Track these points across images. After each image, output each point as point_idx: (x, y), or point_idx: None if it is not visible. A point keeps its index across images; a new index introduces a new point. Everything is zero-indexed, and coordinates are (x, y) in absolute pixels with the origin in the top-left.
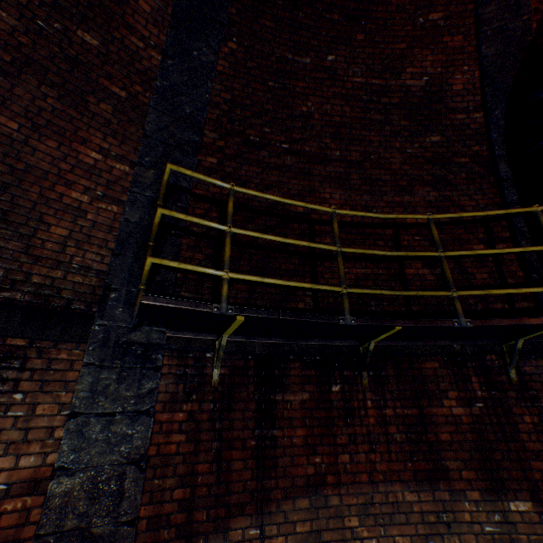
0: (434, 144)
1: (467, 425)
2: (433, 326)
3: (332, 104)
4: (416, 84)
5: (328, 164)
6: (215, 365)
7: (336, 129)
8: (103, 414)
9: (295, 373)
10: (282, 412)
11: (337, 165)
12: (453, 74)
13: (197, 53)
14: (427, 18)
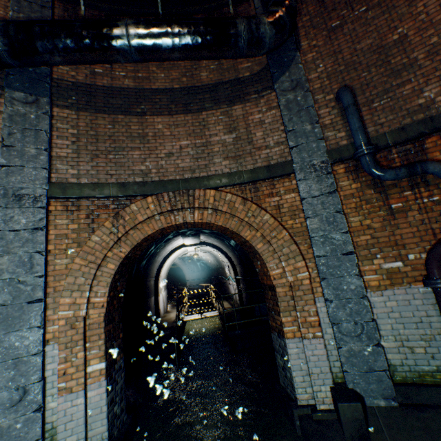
0: None
1: None
2: None
3: None
4: None
5: None
6: (82, 8)
7: None
8: (27, 1)
9: None
10: None
11: None
12: None
13: None
14: None
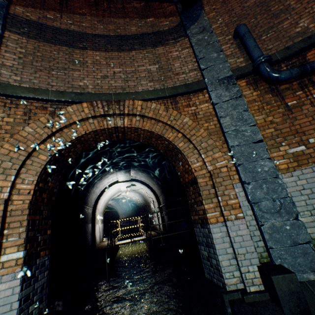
0: None
1: (138, 8)
2: None
3: None
4: None
5: None
6: None
7: None
8: None
9: None
10: None
11: None
12: None
13: None
14: None
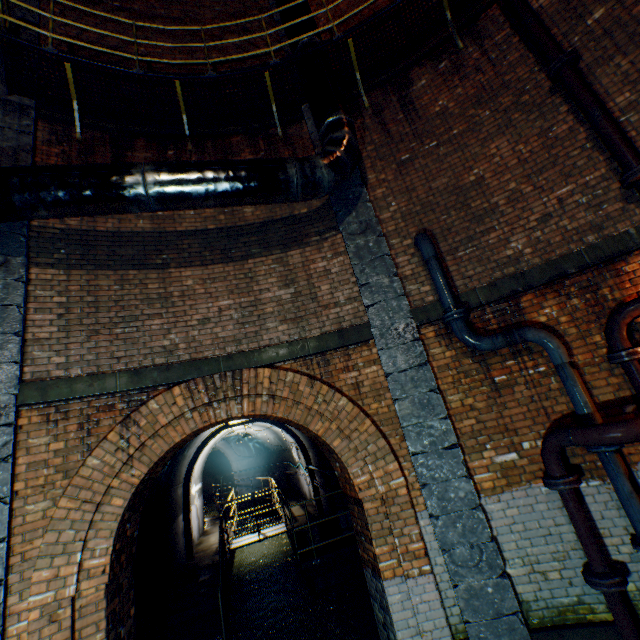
0: (235, 3)
1: None
2: (195, 77)
3: None
4: None
5: (157, 20)
6: (77, 129)
7: None
8: None
9: (142, 145)
10: (132, 161)
11: (164, 22)
12: None
13: None
14: None
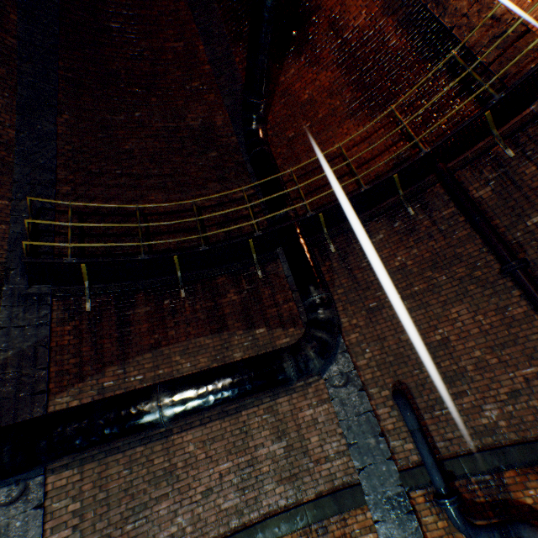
0: (214, 158)
1: (239, 303)
2: (191, 252)
3: (146, 142)
4: (196, 124)
5: (151, 178)
6: (87, 300)
7: (152, 156)
8: (19, 326)
9: (142, 299)
10: (134, 318)
11: (157, 179)
12: (215, 116)
13: (41, 127)
14: (192, 85)
